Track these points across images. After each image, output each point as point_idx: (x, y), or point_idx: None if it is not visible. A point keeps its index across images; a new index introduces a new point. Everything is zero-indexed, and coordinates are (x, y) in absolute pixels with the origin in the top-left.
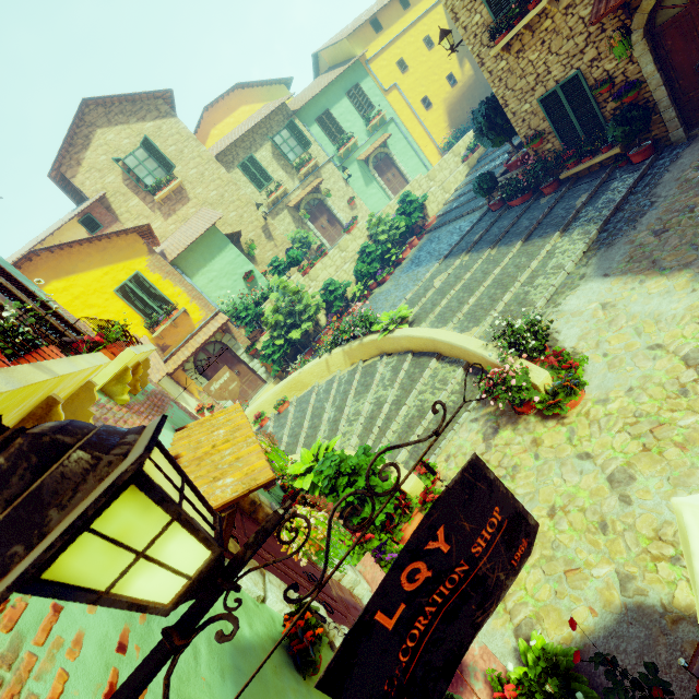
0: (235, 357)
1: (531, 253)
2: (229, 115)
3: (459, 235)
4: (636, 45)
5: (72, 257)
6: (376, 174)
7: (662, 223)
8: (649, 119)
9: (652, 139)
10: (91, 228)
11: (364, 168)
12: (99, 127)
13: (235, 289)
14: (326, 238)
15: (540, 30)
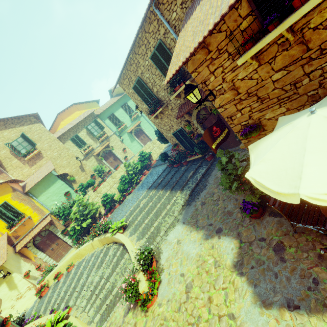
0: (56, 236)
1: (169, 199)
2: (70, 115)
3: (157, 176)
4: (195, 124)
5: None
6: (135, 137)
7: (205, 199)
8: (207, 147)
9: (212, 152)
10: None
11: (130, 135)
12: (0, 130)
13: (60, 200)
14: (112, 166)
15: (165, 113)
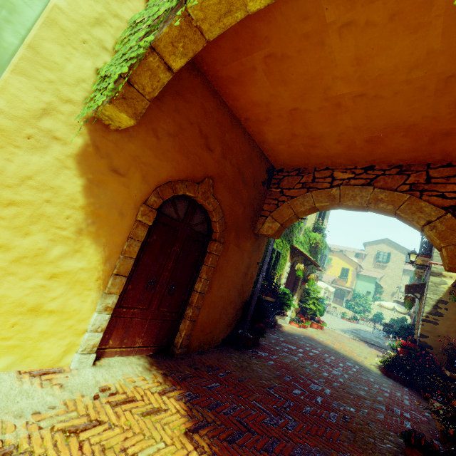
0: (343, 298)
1: None
2: None
3: None
4: None
5: (344, 257)
6: None
7: None
8: None
9: None
10: (356, 256)
11: None
12: (384, 243)
13: (362, 291)
14: None
15: None
